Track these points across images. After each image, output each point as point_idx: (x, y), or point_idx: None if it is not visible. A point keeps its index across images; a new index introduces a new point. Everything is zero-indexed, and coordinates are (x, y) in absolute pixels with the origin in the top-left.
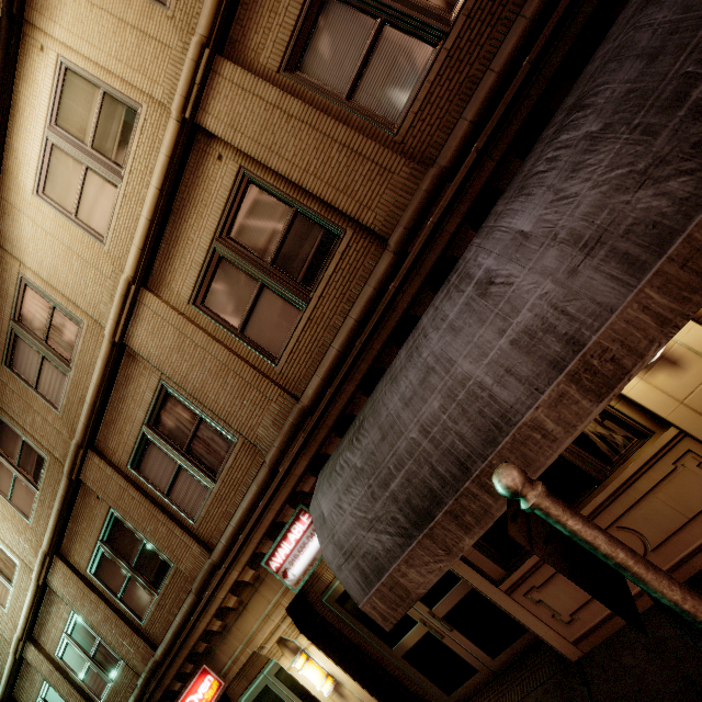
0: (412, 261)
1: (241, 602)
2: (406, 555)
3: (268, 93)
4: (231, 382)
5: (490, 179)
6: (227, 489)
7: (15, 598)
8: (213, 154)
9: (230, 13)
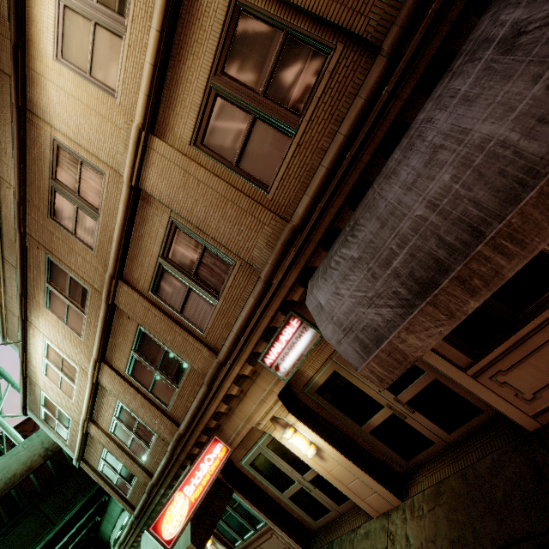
0: (408, 60)
1: (242, 391)
2: (407, 323)
3: None
4: (230, 211)
5: None
6: (228, 305)
7: (78, 393)
8: None
9: None
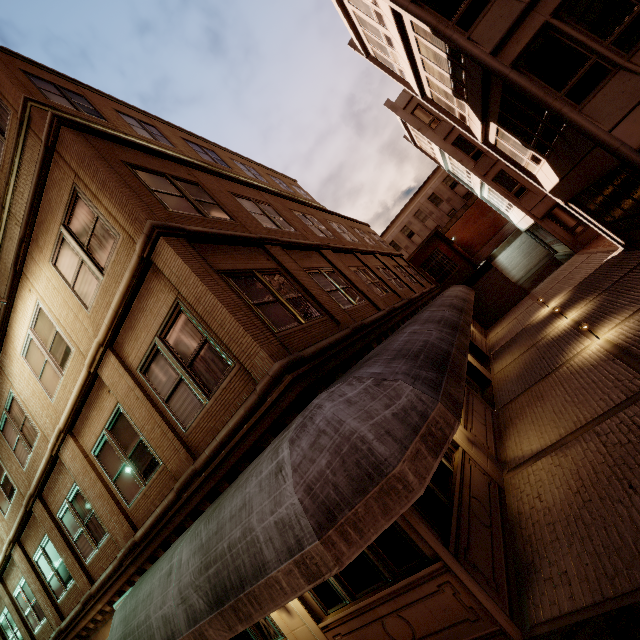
0: (179, 506)
1: (105, 619)
2: None
3: (129, 381)
4: (106, 505)
5: (215, 487)
6: (103, 555)
7: None
8: (106, 388)
9: (116, 333)
